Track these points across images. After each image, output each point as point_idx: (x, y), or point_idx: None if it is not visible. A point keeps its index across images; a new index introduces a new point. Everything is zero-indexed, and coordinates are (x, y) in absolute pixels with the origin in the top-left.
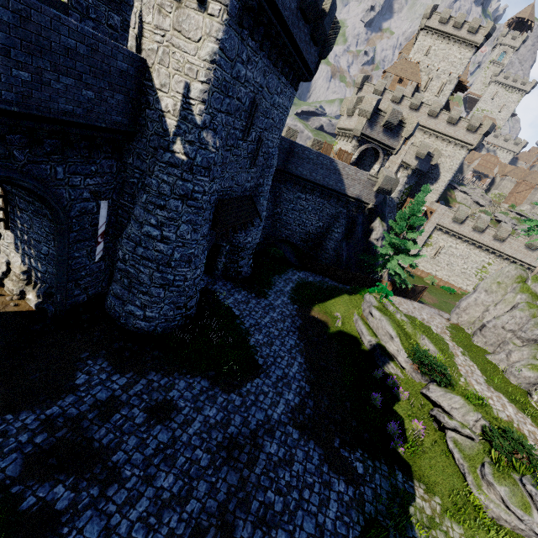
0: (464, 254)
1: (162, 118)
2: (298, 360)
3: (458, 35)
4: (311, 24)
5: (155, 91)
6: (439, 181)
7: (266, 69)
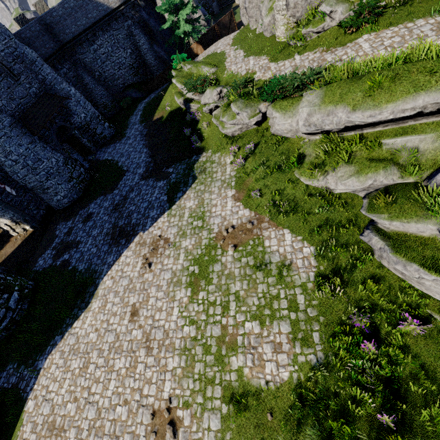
0: None
1: None
2: (144, 151)
3: None
4: None
5: None
6: None
7: None
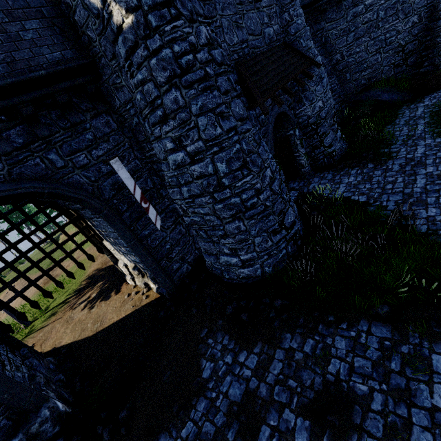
0: None
1: (86, 4)
2: None
3: None
4: None
5: None
6: None
7: None
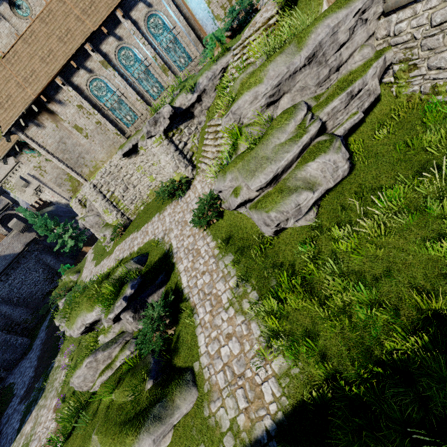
0: None
1: None
2: (34, 364)
3: None
4: None
5: None
6: None
7: None
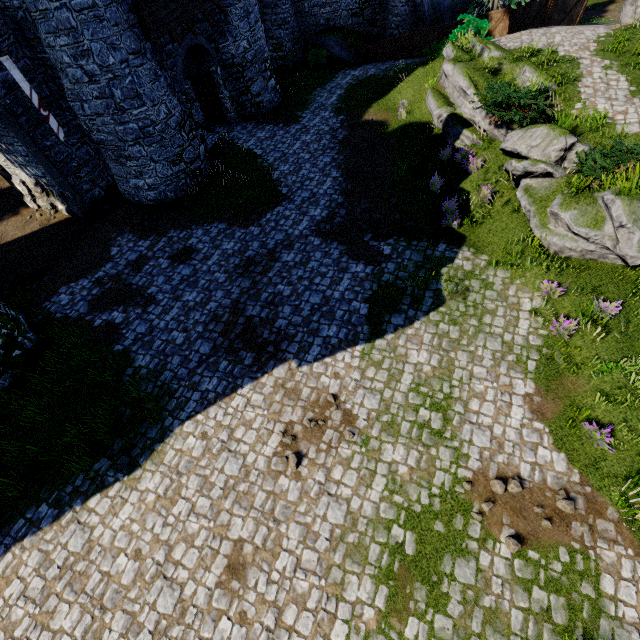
0: None
1: None
2: (333, 175)
3: None
4: None
5: None
6: None
7: None
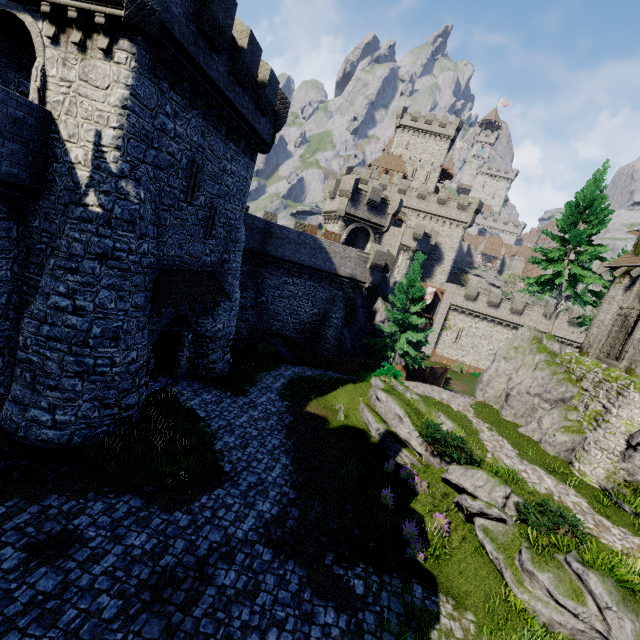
0: (486, 333)
1: (72, 171)
2: (282, 461)
3: (431, 131)
4: (253, 94)
5: (62, 143)
6: (444, 262)
7: (204, 129)
